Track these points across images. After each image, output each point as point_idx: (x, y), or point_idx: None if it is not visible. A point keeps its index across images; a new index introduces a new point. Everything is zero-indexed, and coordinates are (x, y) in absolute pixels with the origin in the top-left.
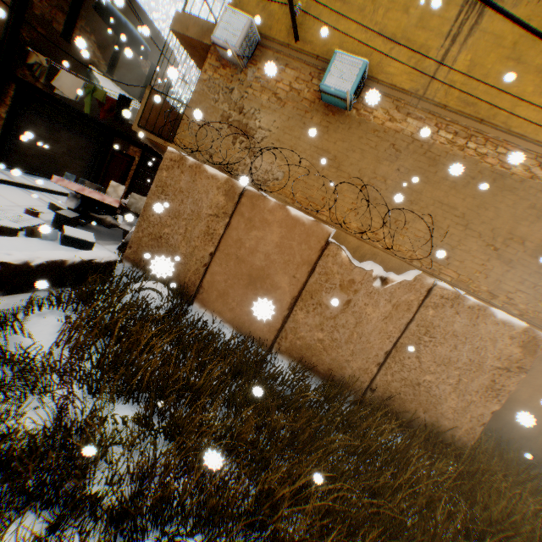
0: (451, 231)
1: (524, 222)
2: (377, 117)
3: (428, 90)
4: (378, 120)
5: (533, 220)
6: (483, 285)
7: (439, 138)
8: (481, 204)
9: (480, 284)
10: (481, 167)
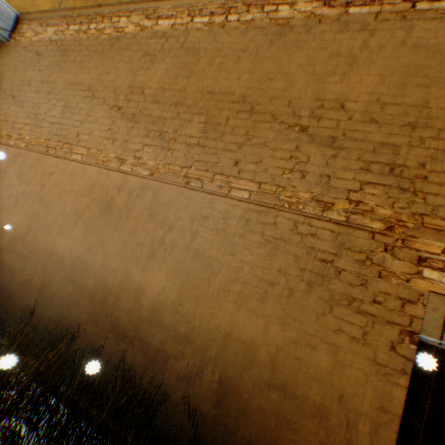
0: (81, 106)
1: (142, 71)
2: (28, 38)
3: (63, 4)
4: (28, 40)
5: (149, 66)
6: (113, 152)
7: (70, 33)
8: (104, 71)
9: (109, 152)
10: (102, 40)
